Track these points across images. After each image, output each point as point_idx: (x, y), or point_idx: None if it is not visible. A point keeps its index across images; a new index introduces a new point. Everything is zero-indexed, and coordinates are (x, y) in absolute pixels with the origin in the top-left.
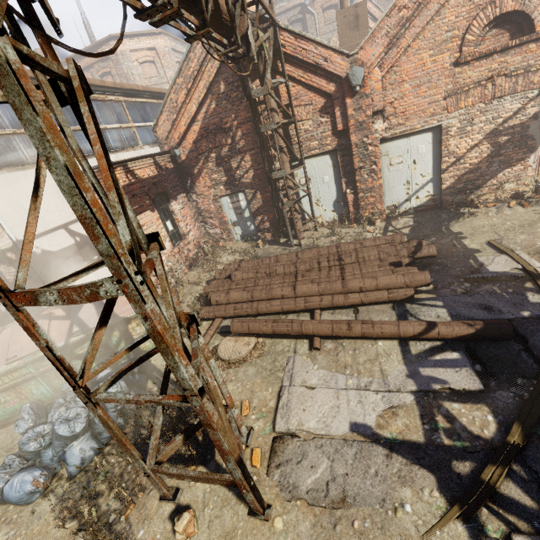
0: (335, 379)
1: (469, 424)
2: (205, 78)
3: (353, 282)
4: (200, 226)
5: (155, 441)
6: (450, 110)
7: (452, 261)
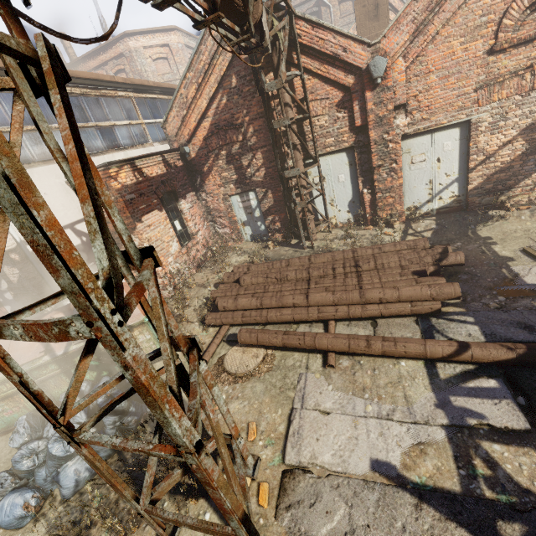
0: (352, 403)
1: (515, 473)
2: (216, 72)
3: (372, 292)
4: (209, 225)
5: (150, 478)
6: (481, 104)
7: (482, 270)
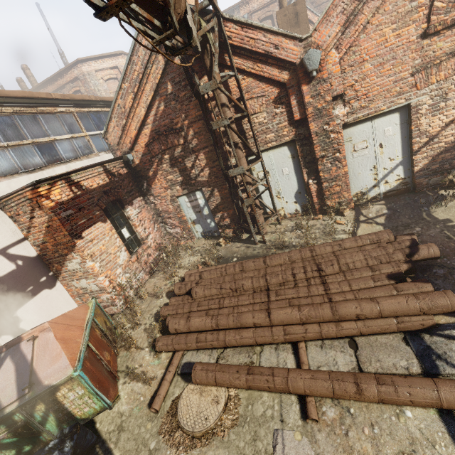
0: None
1: None
2: (151, 81)
3: (347, 307)
4: (160, 227)
5: None
6: (419, 87)
7: None
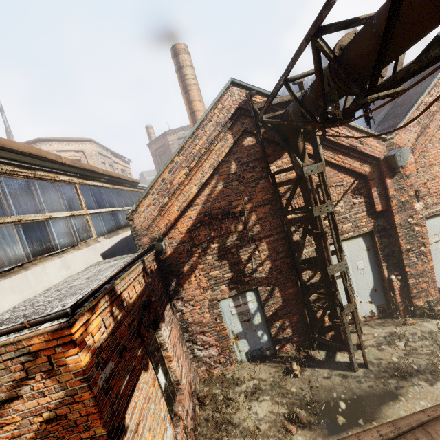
0: None
1: None
2: (213, 157)
3: None
4: (186, 349)
5: None
6: None
7: None
